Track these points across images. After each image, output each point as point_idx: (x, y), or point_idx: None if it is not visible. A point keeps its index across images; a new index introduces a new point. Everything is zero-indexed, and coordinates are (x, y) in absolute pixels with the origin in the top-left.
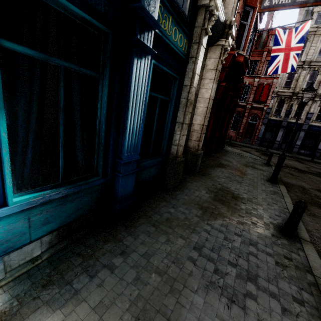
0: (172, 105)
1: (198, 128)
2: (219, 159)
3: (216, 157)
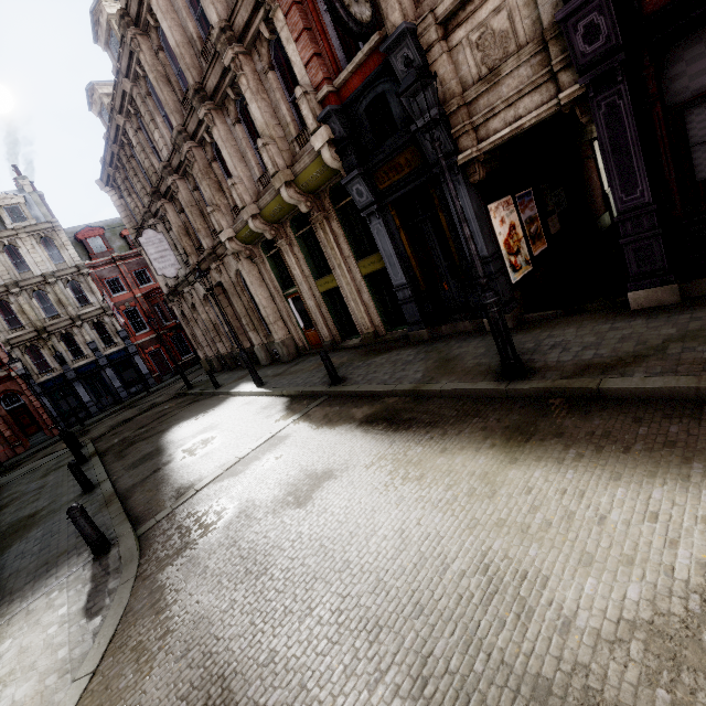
0: None
1: None
2: None
3: None
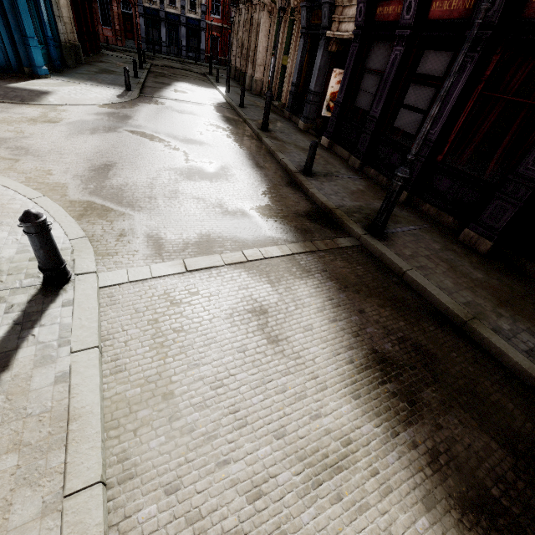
0: (49, 3)
1: (68, 21)
2: (99, 59)
3: (96, 58)
